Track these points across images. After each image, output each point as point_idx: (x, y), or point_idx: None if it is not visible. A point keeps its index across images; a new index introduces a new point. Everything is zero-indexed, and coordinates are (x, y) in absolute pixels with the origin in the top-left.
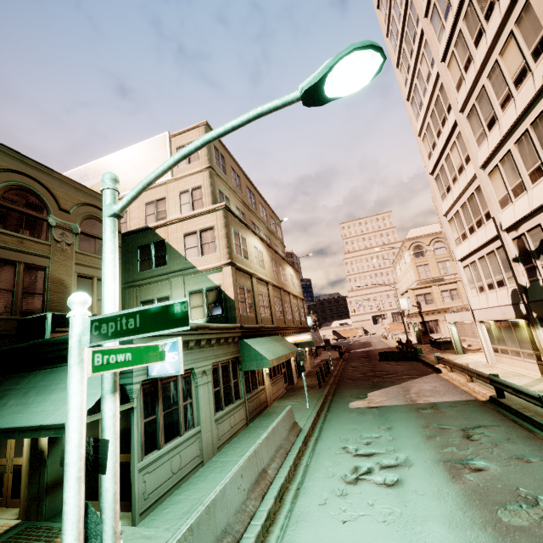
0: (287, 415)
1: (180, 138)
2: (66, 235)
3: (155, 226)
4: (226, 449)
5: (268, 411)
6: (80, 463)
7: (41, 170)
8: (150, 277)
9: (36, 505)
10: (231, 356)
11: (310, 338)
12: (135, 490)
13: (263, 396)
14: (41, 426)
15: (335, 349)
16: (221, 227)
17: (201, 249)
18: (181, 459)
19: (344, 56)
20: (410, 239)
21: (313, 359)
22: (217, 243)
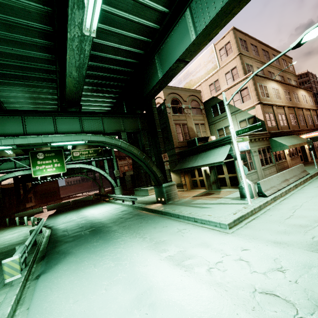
0: (299, 166)
1: (219, 44)
2: (188, 110)
3: (217, 95)
4: None
5: None
6: (240, 158)
7: (176, 89)
8: (219, 119)
9: (210, 186)
10: (265, 146)
11: None
12: (240, 181)
13: (285, 164)
14: (214, 162)
15: None
16: (251, 86)
17: (242, 100)
18: (251, 178)
19: (307, 33)
20: None
21: None
22: (250, 95)
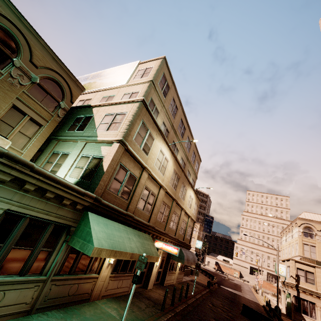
0: None
1: (144, 64)
2: (23, 77)
3: (94, 105)
4: None
5: (81, 306)
6: None
7: (32, 33)
8: (69, 136)
9: None
10: (57, 219)
11: (176, 252)
12: None
13: (88, 286)
14: None
15: (209, 277)
16: (131, 114)
17: (109, 126)
18: None
19: None
20: (302, 219)
21: (183, 275)
22: (121, 124)
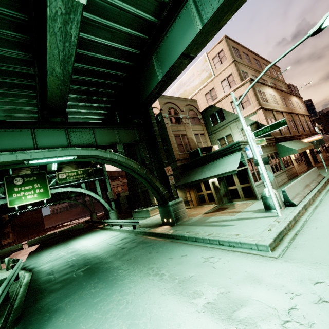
0: (314, 170)
1: (212, 53)
2: (186, 120)
3: (214, 103)
4: (282, 187)
5: (299, 176)
6: (262, 163)
7: (172, 99)
8: (219, 128)
9: (221, 200)
10: (273, 151)
11: (320, 137)
12: (256, 191)
13: (294, 170)
14: (226, 172)
15: None
16: (250, 91)
17: (242, 106)
18: None
19: None
20: None
21: (325, 153)
22: (250, 100)
